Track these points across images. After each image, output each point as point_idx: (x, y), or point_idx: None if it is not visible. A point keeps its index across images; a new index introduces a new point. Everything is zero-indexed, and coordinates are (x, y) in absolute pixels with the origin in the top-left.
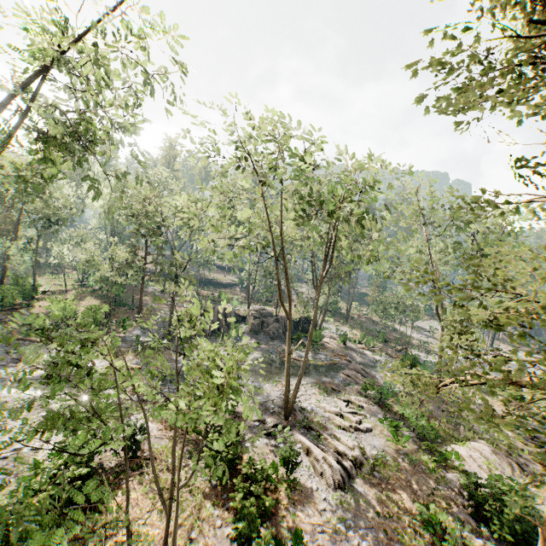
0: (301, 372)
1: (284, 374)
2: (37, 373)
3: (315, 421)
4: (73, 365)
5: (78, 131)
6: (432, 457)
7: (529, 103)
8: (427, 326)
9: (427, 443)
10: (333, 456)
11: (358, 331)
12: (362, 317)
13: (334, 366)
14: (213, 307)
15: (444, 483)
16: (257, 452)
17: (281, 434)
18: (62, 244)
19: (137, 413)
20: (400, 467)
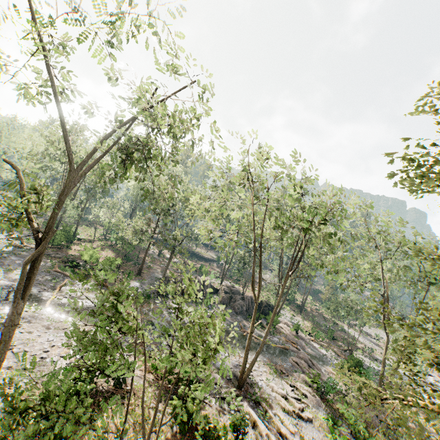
0: (259, 350)
1: (242, 347)
2: (64, 300)
3: (263, 397)
4: (117, 312)
5: (144, 149)
6: None
7: None
8: (374, 333)
9: None
10: (276, 435)
11: (310, 323)
12: (314, 311)
13: (285, 350)
14: (195, 277)
15: None
16: (212, 412)
17: (234, 401)
18: (100, 207)
19: (138, 354)
20: None
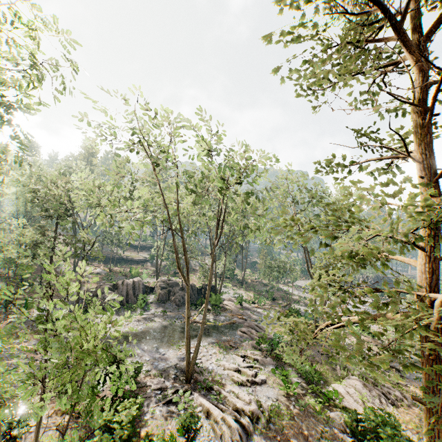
0: (200, 333)
1: None
2: None
3: (215, 380)
4: None
5: None
6: (317, 399)
7: (357, 79)
8: (304, 284)
9: (313, 386)
10: (232, 415)
11: (252, 293)
12: (254, 281)
13: (233, 325)
14: (123, 281)
15: (330, 423)
16: (156, 424)
17: (183, 399)
18: None
19: None
20: (292, 414)
